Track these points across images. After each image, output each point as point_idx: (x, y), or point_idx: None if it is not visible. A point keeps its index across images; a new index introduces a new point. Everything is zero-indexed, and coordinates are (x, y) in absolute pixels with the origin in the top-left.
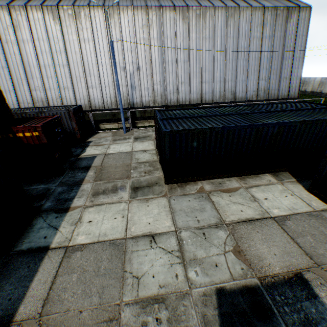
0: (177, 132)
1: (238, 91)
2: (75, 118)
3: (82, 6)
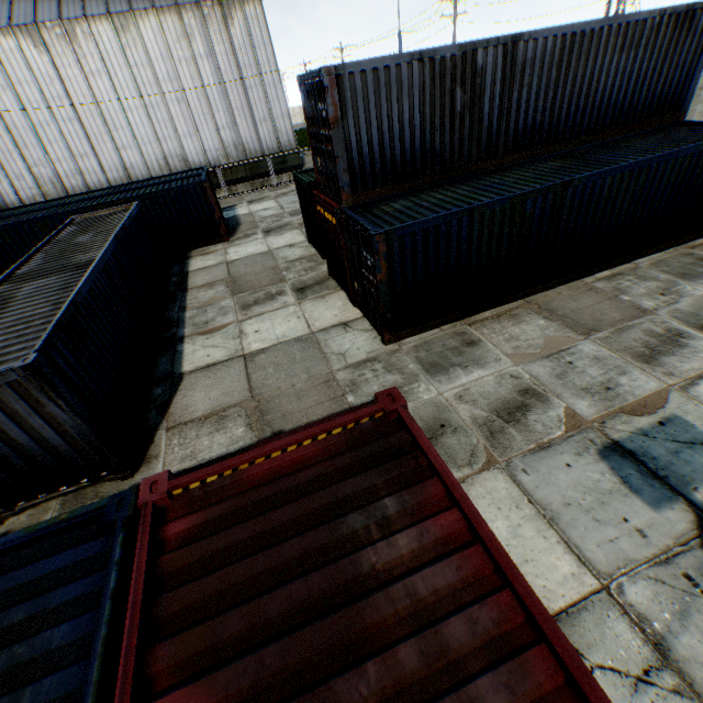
0: None
1: (190, 155)
2: None
3: None
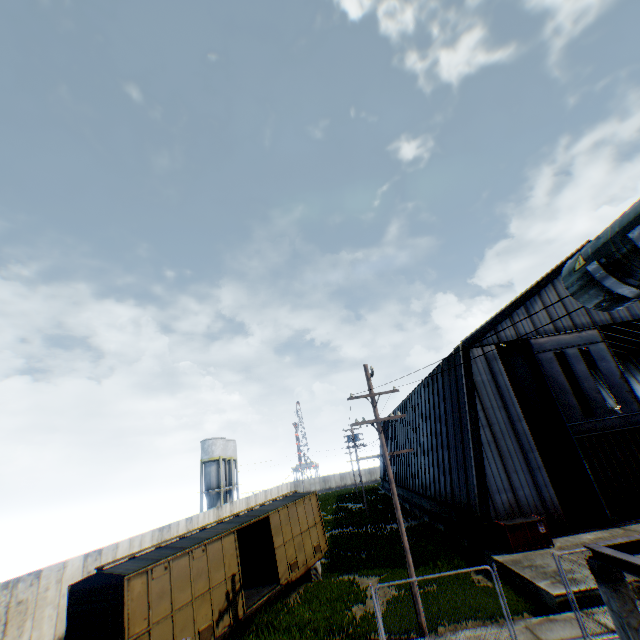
0: None
1: None
2: None
3: None
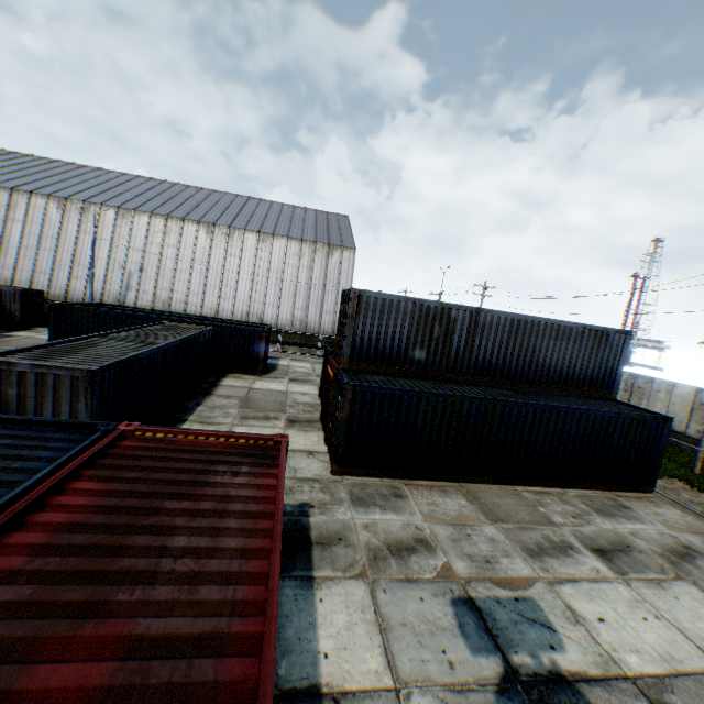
0: (64, 307)
1: (266, 316)
2: (25, 300)
3: (95, 203)
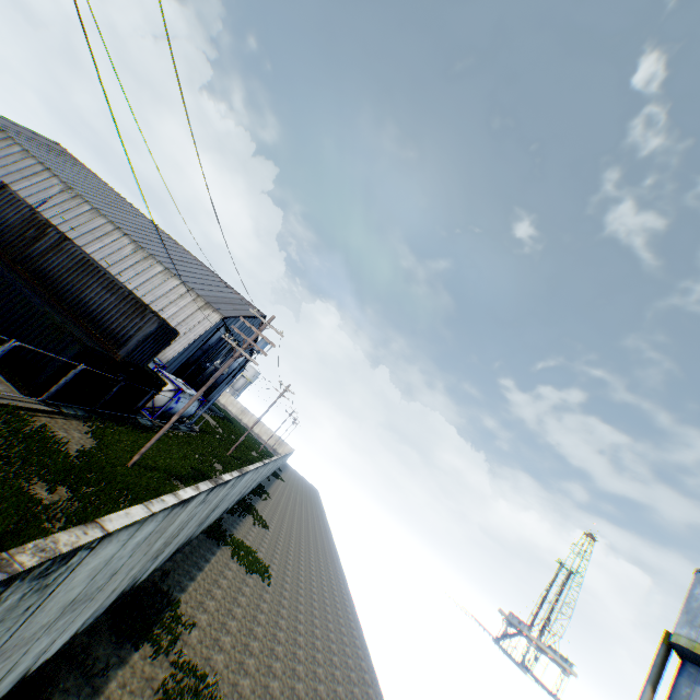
0: None
1: None
2: None
3: (86, 199)
